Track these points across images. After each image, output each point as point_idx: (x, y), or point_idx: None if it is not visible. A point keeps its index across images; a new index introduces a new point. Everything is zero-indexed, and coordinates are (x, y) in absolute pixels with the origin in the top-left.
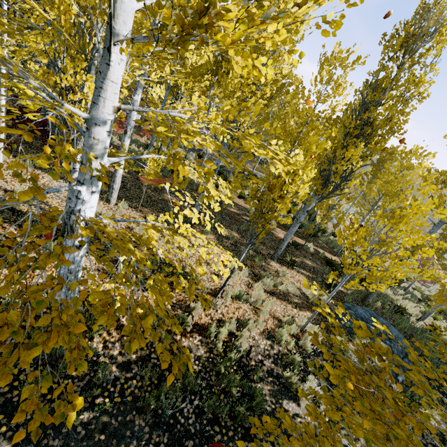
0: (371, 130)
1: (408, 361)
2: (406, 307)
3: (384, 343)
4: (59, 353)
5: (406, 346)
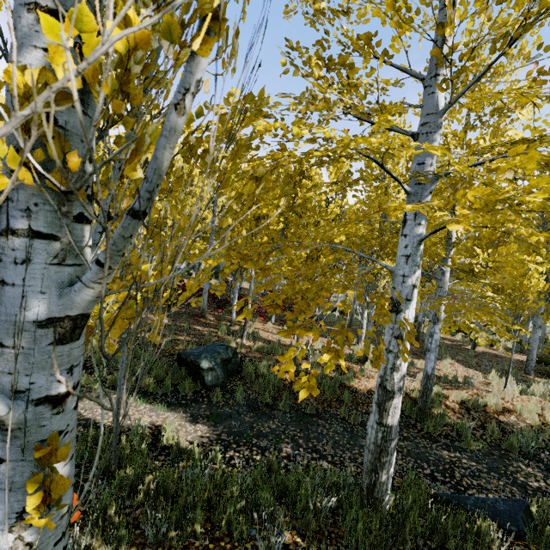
0: None
1: None
2: None
3: None
4: (428, 414)
5: None
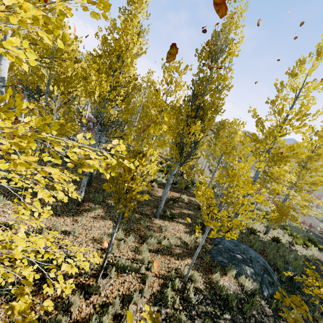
0: (203, 112)
1: (267, 276)
2: (255, 226)
3: (248, 267)
4: None
5: (263, 262)
